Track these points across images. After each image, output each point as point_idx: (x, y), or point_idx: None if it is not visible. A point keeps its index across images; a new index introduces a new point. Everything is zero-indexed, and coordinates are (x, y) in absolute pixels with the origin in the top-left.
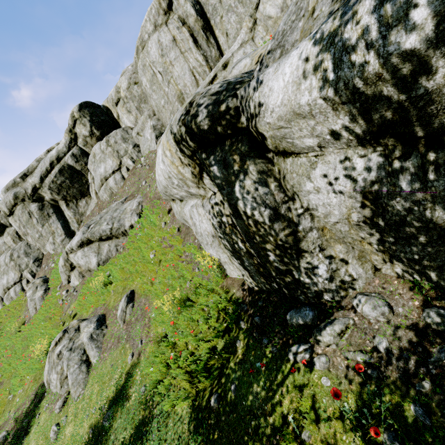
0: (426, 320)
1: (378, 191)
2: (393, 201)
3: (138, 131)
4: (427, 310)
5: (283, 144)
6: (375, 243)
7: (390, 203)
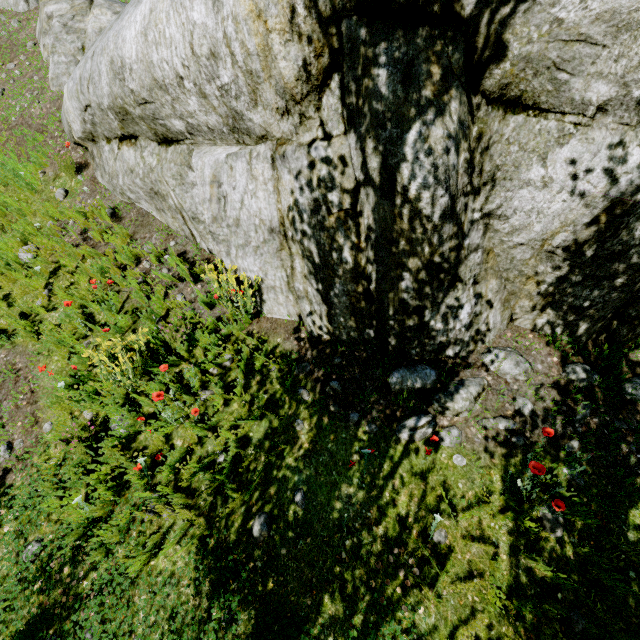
0: (570, 376)
1: (638, 203)
2: None
3: None
4: (573, 366)
5: (532, 83)
6: (549, 282)
7: (634, 224)
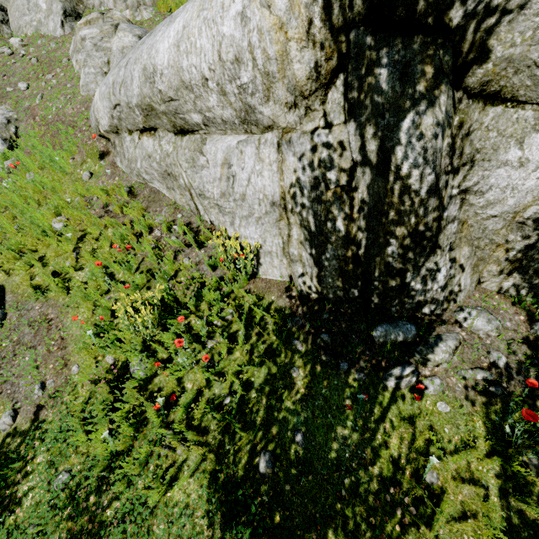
0: (538, 333)
1: None
2: None
3: None
4: None
5: (512, 80)
6: (518, 249)
7: None
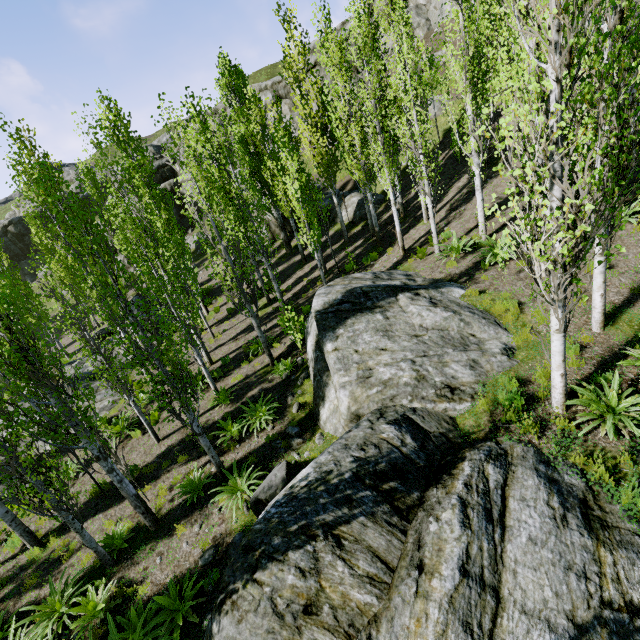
0: None
1: None
2: None
3: (436, 5)
4: None
5: None
6: None
7: None
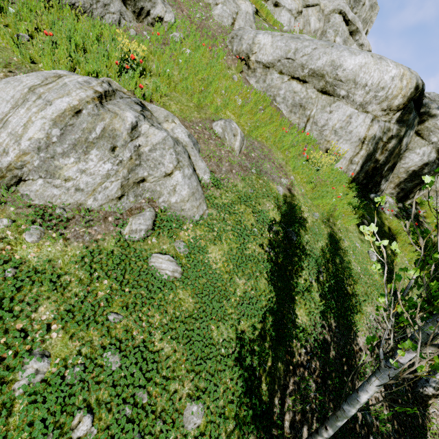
0: (400, 206)
1: (429, 164)
2: (427, 169)
3: None
4: (400, 203)
5: (425, 132)
6: (402, 180)
7: (426, 169)
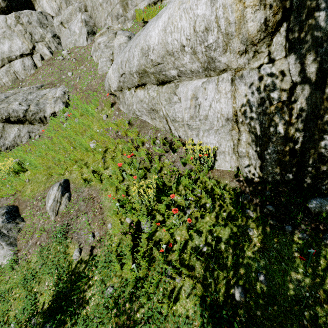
0: None
1: None
2: None
3: (63, 20)
4: None
5: None
6: None
7: None
